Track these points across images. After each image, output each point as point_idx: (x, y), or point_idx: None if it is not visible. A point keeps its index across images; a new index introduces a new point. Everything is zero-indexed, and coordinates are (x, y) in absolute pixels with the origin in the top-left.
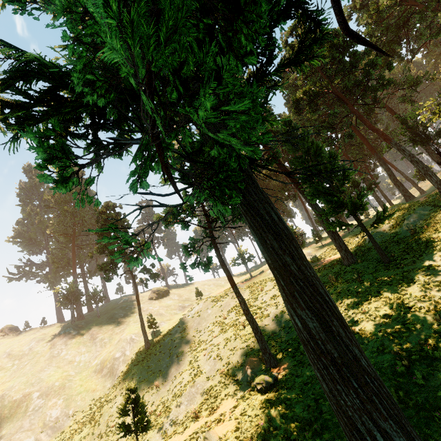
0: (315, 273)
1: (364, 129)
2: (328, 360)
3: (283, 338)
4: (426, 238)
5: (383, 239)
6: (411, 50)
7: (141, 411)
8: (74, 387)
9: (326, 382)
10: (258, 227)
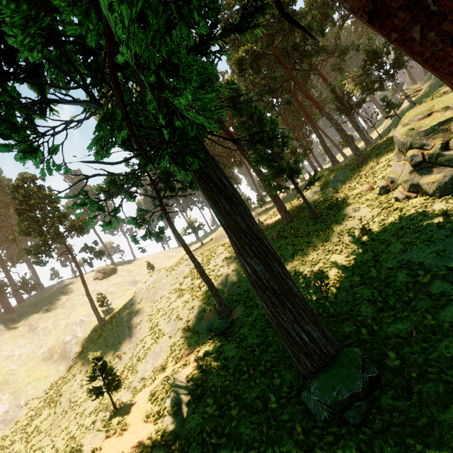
0: (260, 228)
1: (301, 94)
2: (271, 292)
3: (235, 292)
4: (344, 196)
5: (314, 199)
6: (342, 16)
7: (111, 373)
8: (21, 379)
9: (270, 308)
10: (211, 192)
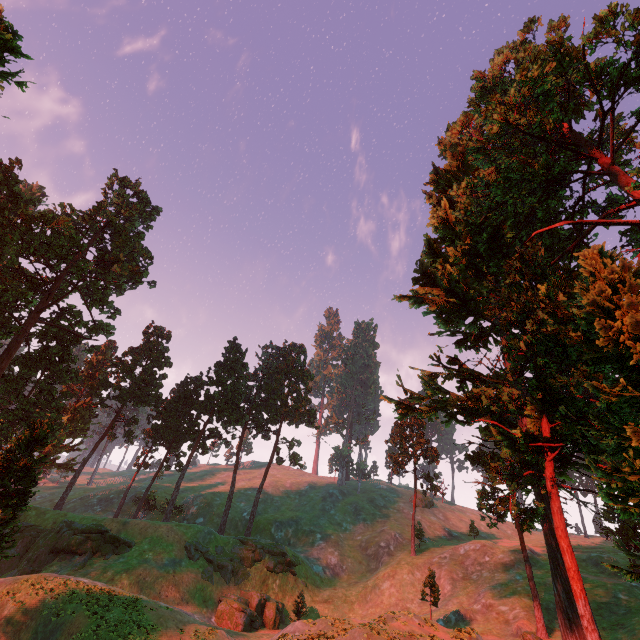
0: None
1: None
2: (565, 616)
3: None
4: None
5: None
6: None
7: (437, 591)
8: (345, 549)
9: (562, 626)
10: (546, 528)
